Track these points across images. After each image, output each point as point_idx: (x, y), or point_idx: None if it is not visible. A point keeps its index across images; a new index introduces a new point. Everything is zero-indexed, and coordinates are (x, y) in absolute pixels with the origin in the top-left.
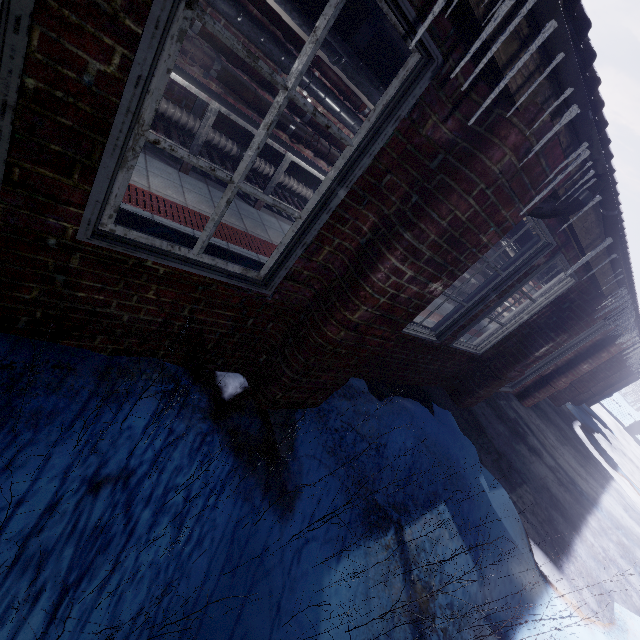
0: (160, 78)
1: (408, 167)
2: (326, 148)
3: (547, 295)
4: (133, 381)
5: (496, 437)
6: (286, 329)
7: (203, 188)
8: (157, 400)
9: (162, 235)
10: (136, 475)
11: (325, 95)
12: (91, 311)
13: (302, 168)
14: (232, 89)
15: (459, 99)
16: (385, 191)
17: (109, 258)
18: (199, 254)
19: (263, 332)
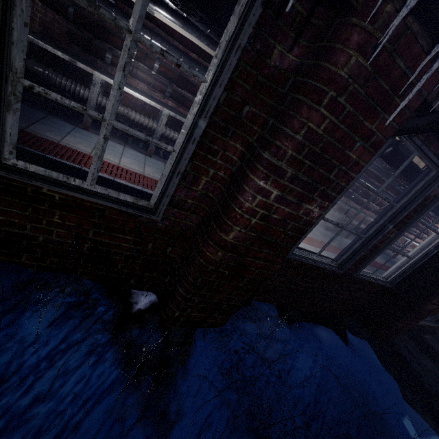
0: (20, 31)
1: (264, 98)
2: None
3: None
4: (46, 292)
5: (423, 373)
6: (182, 253)
7: (161, 165)
8: (61, 310)
9: (81, 177)
10: (11, 381)
11: None
12: (11, 232)
13: None
14: (180, 102)
15: (301, 27)
16: (247, 122)
17: (10, 185)
18: (92, 185)
19: (164, 255)
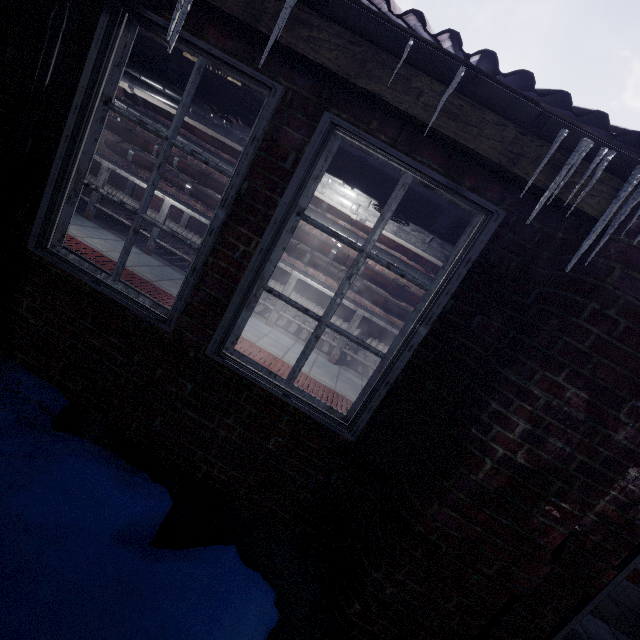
0: None
1: None
2: (290, 243)
3: (450, 267)
4: None
5: None
6: None
7: (155, 263)
8: None
9: None
10: None
11: None
12: None
13: (278, 268)
14: (202, 201)
15: None
16: None
17: None
18: None
19: None
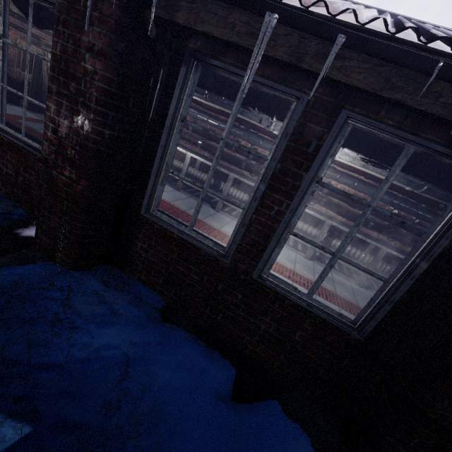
0: None
1: None
2: None
3: (448, 215)
4: None
5: None
6: None
7: (183, 196)
8: None
9: None
10: None
11: (260, 141)
12: None
13: None
14: (209, 151)
15: None
16: None
17: None
18: (24, 137)
19: None
